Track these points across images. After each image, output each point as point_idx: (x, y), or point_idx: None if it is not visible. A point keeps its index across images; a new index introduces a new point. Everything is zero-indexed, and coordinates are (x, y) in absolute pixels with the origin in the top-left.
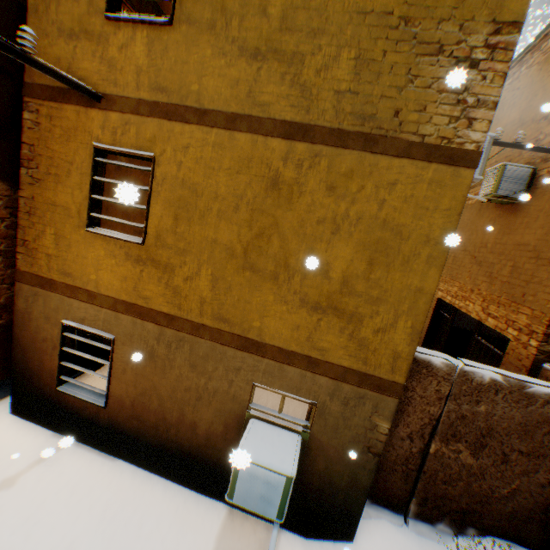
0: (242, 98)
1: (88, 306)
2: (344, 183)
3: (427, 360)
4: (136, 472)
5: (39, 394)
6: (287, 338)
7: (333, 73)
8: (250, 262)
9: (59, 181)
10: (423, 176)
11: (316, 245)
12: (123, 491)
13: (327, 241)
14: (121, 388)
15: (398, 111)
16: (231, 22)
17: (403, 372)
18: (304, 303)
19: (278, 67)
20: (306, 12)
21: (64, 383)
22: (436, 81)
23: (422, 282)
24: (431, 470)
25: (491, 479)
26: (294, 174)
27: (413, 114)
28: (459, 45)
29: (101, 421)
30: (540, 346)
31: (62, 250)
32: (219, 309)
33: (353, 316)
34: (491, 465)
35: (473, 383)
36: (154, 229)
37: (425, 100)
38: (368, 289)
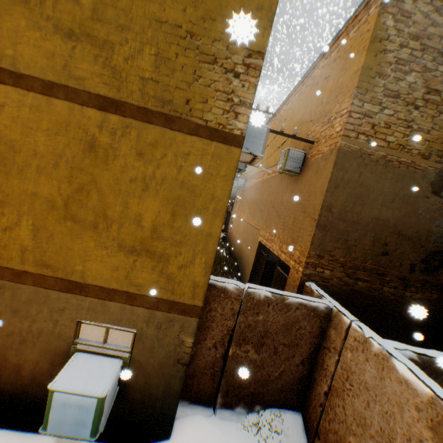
0: (59, 69)
1: None
2: (150, 151)
3: (224, 286)
4: None
5: None
6: (108, 278)
7: (138, 63)
8: (72, 213)
9: None
10: (208, 150)
11: (130, 199)
12: None
13: (139, 196)
14: None
15: (188, 100)
16: (46, 2)
17: (201, 297)
18: (122, 248)
19: (92, 49)
20: (114, 10)
21: None
22: (214, 82)
23: (211, 228)
24: (231, 368)
25: (268, 367)
26: (109, 140)
27: (199, 104)
28: (227, 60)
29: None
30: (305, 271)
31: None
32: (42, 256)
33: (162, 256)
34: (269, 357)
35: (255, 300)
36: None
37: (207, 95)
38: (172, 234)
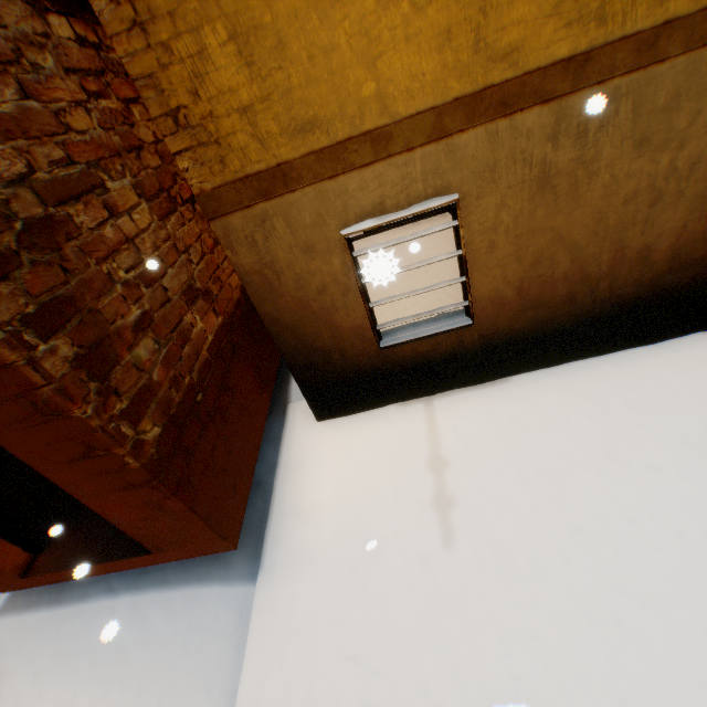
0: None
1: (380, 169)
2: None
3: None
4: (552, 374)
5: (349, 376)
6: None
7: None
8: None
9: None
10: None
11: None
12: (572, 393)
13: None
14: (491, 278)
15: None
16: None
17: None
18: None
19: None
20: None
21: (379, 338)
22: None
23: None
24: None
25: None
26: None
27: None
28: None
29: (468, 348)
30: None
31: (266, 75)
32: None
33: None
34: None
35: None
36: None
37: None
38: None
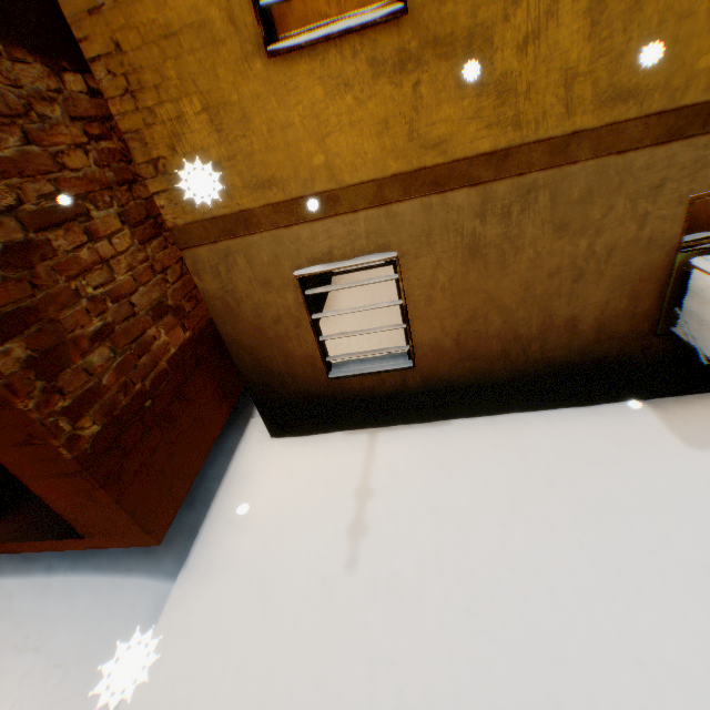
0: None
1: (329, 224)
2: None
3: None
4: (490, 422)
5: (301, 400)
6: None
7: None
8: None
9: None
10: None
11: None
12: (501, 443)
13: None
14: (431, 328)
15: None
16: None
17: None
18: None
19: None
20: None
21: (330, 369)
22: None
23: None
24: None
25: None
26: None
27: None
28: None
29: (411, 388)
30: None
31: (232, 140)
32: (610, 77)
33: None
34: None
35: None
36: None
37: None
38: None
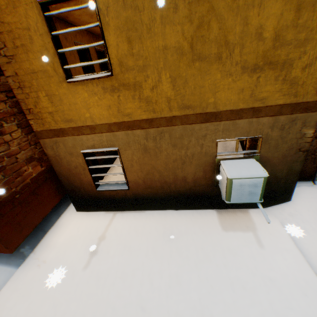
0: None
1: (92, 136)
2: None
3: None
4: (159, 213)
5: (87, 197)
6: (235, 101)
7: None
8: (197, 54)
9: (27, 51)
10: None
11: (249, 14)
12: (159, 222)
13: (258, 5)
14: (133, 175)
15: None
16: None
17: None
18: (245, 70)
19: None
20: None
21: (98, 187)
22: None
23: None
24: None
25: None
26: None
27: None
28: None
29: (129, 197)
30: None
31: (57, 105)
32: (182, 101)
33: (284, 64)
34: None
35: None
36: (115, 59)
37: None
38: (295, 35)
